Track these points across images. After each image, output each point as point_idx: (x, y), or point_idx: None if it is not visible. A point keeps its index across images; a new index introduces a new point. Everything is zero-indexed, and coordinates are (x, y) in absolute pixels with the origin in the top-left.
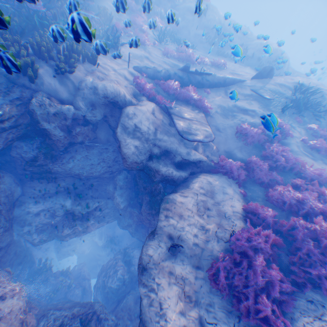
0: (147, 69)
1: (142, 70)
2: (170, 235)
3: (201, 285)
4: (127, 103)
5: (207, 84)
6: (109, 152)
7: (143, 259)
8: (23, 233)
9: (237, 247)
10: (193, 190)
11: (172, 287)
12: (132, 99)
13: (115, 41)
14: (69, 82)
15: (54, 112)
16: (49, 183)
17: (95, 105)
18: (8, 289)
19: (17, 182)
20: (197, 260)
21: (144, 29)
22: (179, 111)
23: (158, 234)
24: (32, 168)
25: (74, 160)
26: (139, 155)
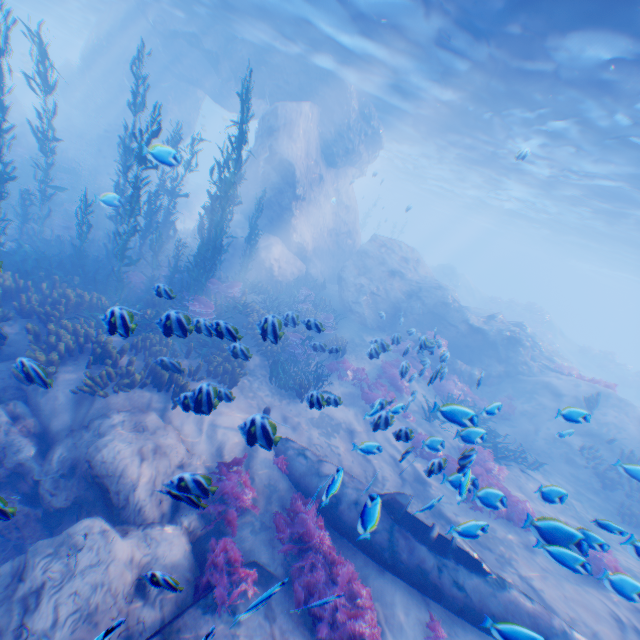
0: (298, 453)
1: (288, 450)
2: None
3: None
4: (130, 506)
5: (458, 597)
6: None
7: None
8: None
9: None
10: None
11: None
12: (148, 502)
13: (302, 381)
14: (90, 406)
15: None
16: None
17: (78, 468)
18: None
19: None
20: None
21: (401, 384)
22: (220, 634)
23: None
24: None
25: None
26: None
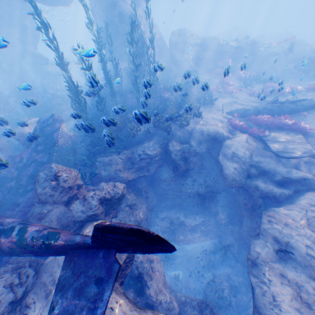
0: (237, 110)
1: (233, 112)
2: (275, 238)
3: None
4: (224, 138)
5: (302, 108)
6: (210, 175)
7: (251, 253)
8: (155, 231)
9: None
10: (299, 205)
11: (285, 287)
12: (227, 134)
13: (210, 99)
14: (185, 131)
15: (178, 149)
16: (170, 198)
17: (201, 142)
18: (155, 258)
19: (154, 195)
20: (313, 271)
21: (230, 83)
22: (271, 136)
23: (262, 235)
24: (163, 186)
25: (187, 181)
26: (237, 174)
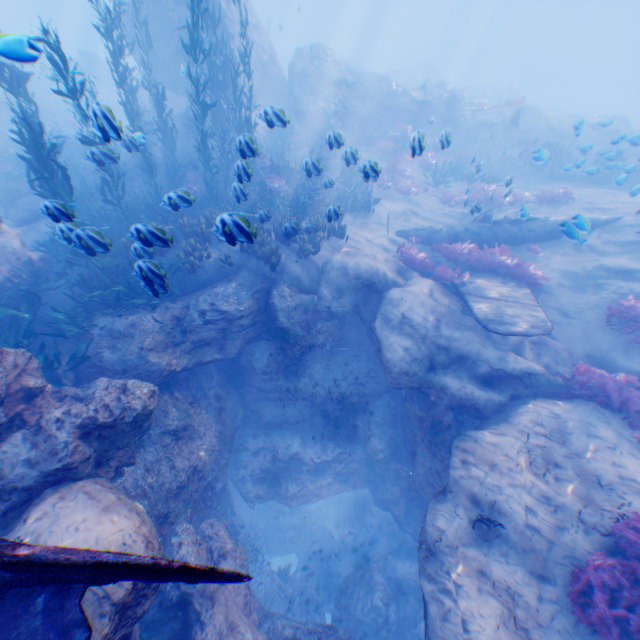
0: (416, 230)
1: (409, 233)
2: (474, 497)
3: (552, 615)
4: (388, 284)
5: (531, 235)
6: (359, 359)
7: (426, 532)
8: (238, 480)
9: (632, 545)
10: (518, 425)
11: (486, 598)
12: (395, 278)
13: (366, 201)
14: (311, 265)
15: (294, 304)
16: (274, 406)
17: (342, 291)
18: (229, 546)
19: (240, 401)
20: (537, 561)
21: (408, 174)
22: (476, 287)
23: (450, 492)
24: (259, 382)
25: (311, 371)
26: (410, 361)
